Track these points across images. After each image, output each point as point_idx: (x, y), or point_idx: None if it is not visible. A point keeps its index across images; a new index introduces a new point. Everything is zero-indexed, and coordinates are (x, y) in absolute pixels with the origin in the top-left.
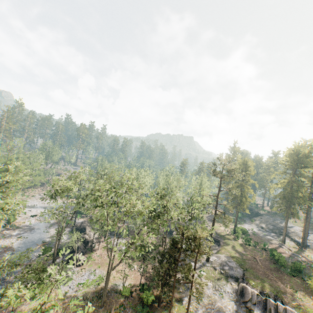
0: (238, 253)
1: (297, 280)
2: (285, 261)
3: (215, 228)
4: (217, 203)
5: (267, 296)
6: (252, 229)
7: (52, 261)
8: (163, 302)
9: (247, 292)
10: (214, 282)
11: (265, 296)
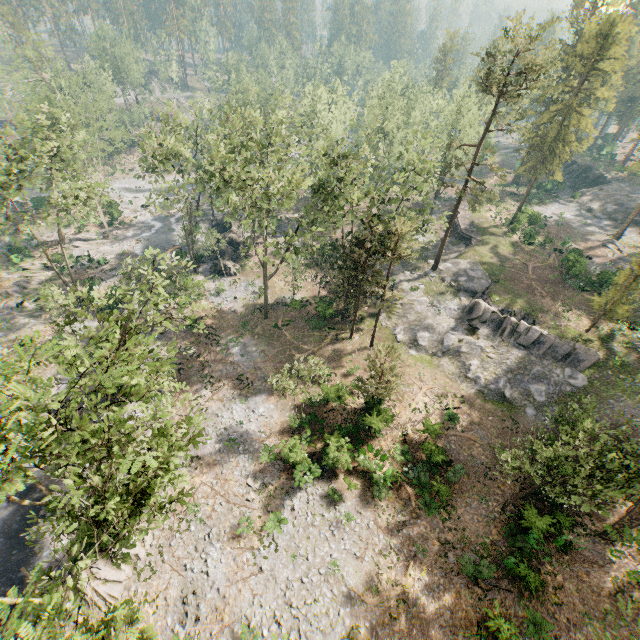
0: (498, 257)
1: (587, 297)
2: (584, 270)
3: (476, 214)
4: (473, 163)
5: (512, 314)
6: (561, 215)
7: (193, 270)
8: (350, 318)
9: (477, 309)
10: (433, 297)
11: (508, 315)
